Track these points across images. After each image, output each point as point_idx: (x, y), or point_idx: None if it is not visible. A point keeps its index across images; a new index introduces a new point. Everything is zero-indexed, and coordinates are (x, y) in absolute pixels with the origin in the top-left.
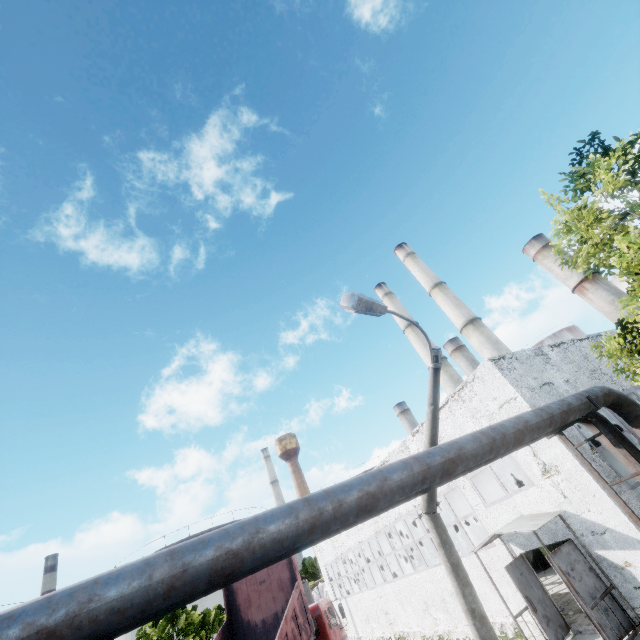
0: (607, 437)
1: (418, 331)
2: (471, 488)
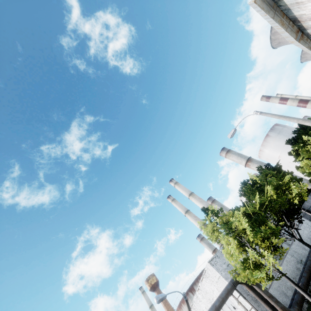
0: (241, 296)
1: (190, 214)
2: None
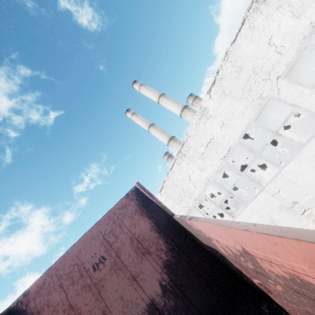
0: None
1: (156, 127)
2: (289, 85)
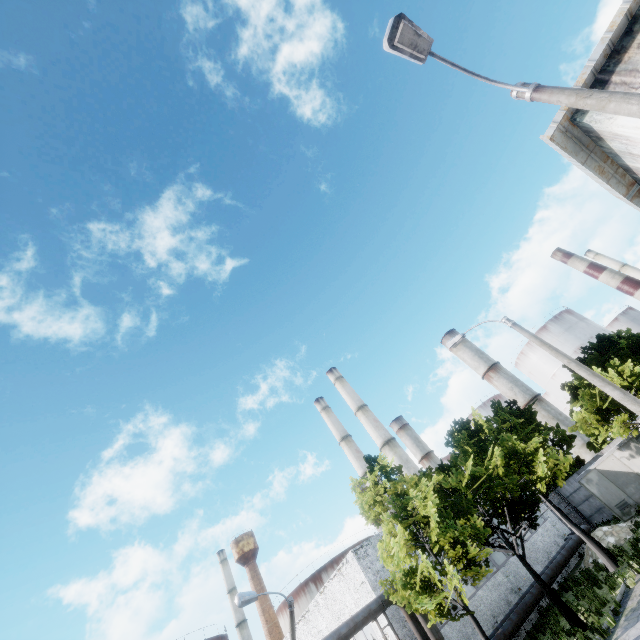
0: (391, 627)
1: (351, 444)
2: None
